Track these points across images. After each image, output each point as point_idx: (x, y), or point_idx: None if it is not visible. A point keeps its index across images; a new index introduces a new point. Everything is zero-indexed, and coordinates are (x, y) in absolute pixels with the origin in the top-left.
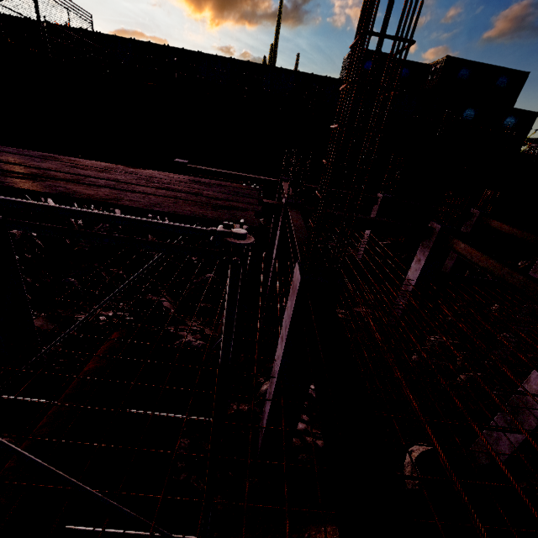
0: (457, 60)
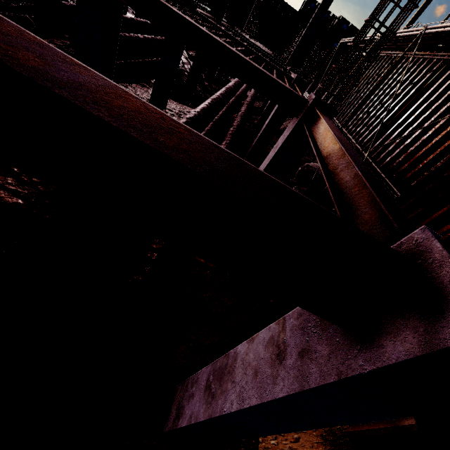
0: (344, 19)
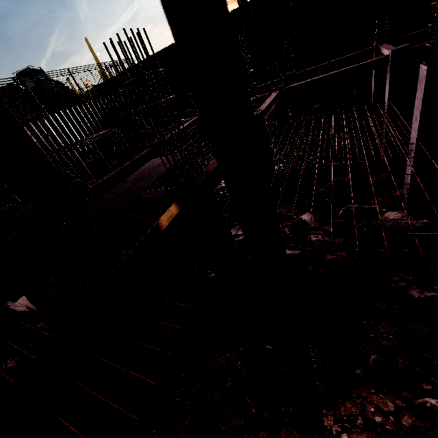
0: None
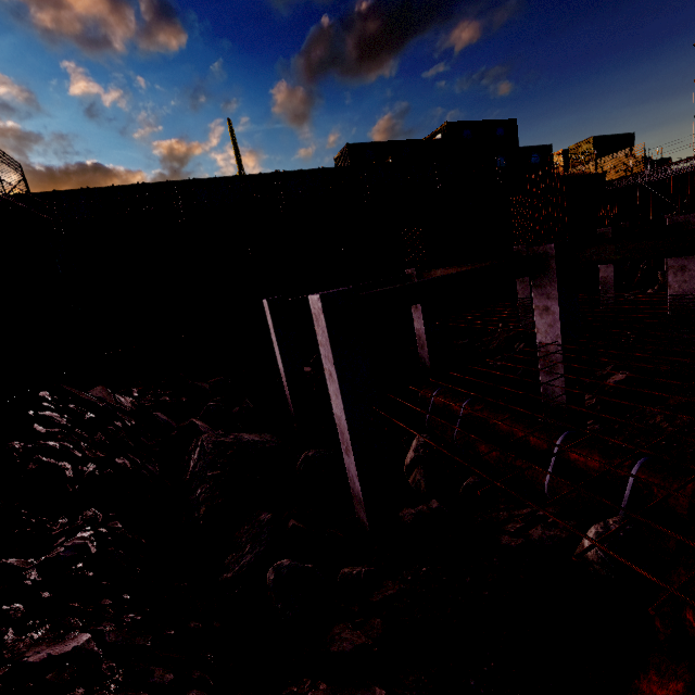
0: (456, 124)
